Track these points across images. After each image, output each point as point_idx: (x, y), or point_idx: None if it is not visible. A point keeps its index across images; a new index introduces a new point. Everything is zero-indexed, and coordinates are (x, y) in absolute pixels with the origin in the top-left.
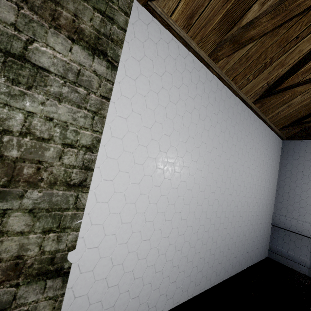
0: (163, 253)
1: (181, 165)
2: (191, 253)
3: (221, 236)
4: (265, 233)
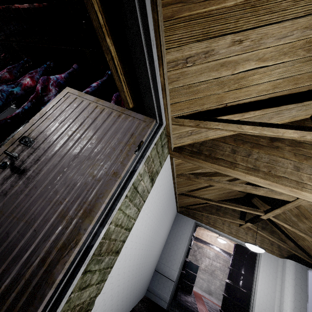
0: (118, 295)
1: (146, 234)
2: (125, 294)
3: (138, 280)
4: (150, 276)
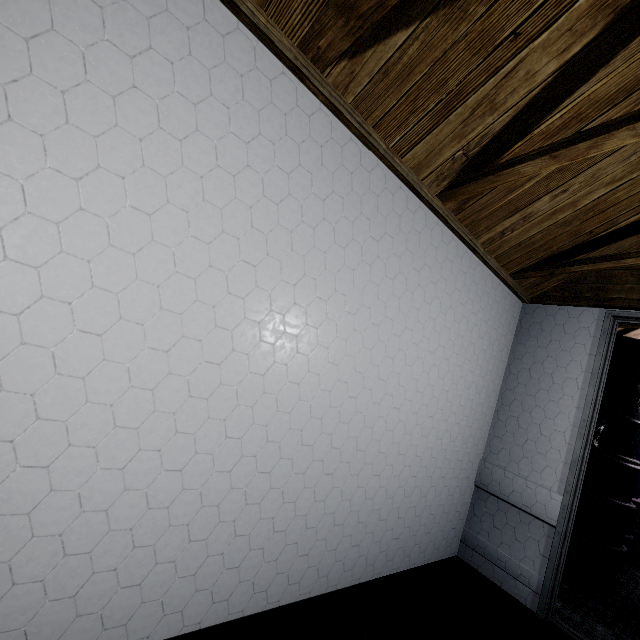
0: (98, 510)
1: (190, 297)
2: (204, 520)
3: (314, 492)
4: (453, 501)
